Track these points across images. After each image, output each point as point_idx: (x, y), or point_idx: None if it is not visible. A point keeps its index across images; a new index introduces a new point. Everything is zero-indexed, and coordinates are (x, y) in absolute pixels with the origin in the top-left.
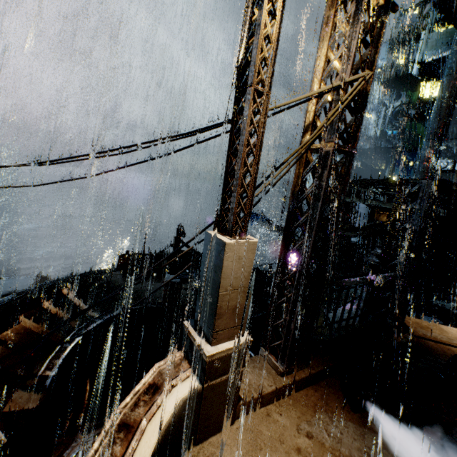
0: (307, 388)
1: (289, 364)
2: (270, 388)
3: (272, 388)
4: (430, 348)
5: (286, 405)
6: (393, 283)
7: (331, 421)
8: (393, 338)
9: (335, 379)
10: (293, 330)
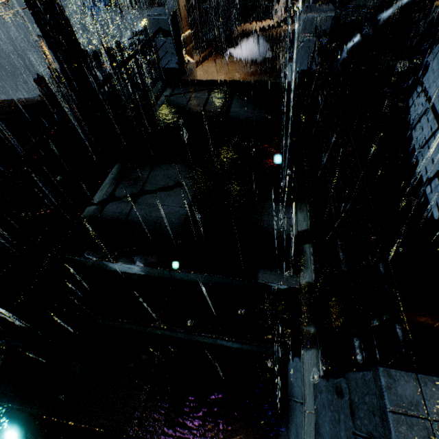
0: (210, 58)
1: (202, 50)
2: (200, 57)
3: (201, 57)
4: (246, 33)
5: (206, 62)
6: (227, 1)
7: (220, 60)
8: (232, 33)
9: (217, 53)
10: (199, 30)
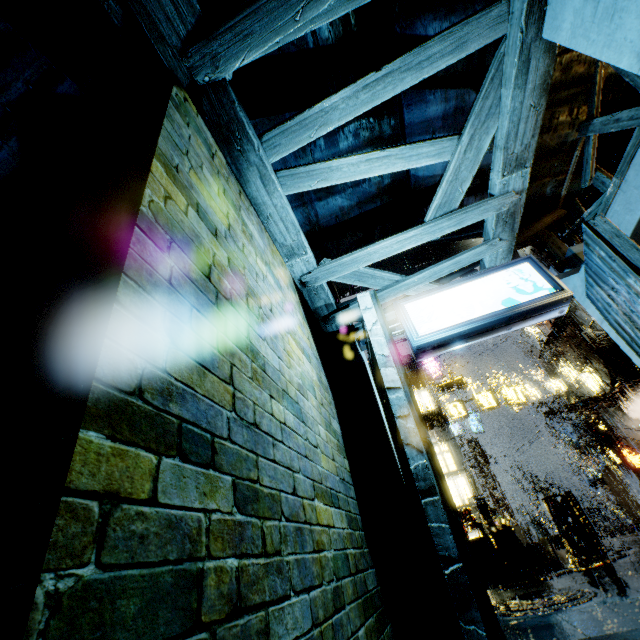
0: None
1: None
2: None
3: None
4: None
5: None
6: None
7: None
8: None
9: None
10: None
